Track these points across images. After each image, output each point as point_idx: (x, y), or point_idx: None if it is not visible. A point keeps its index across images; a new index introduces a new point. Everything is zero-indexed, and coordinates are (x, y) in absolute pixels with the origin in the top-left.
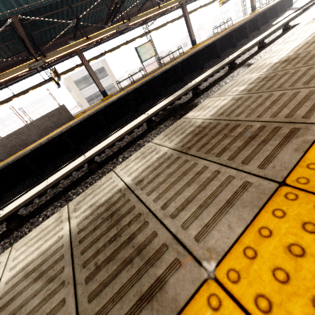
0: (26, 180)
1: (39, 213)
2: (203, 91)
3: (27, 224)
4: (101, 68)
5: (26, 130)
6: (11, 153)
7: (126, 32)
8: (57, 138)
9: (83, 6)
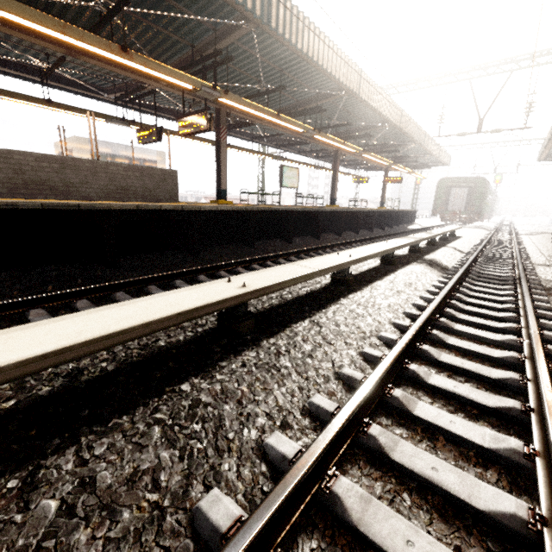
0: (64, 266)
1: (301, 319)
2: (423, 252)
3: (291, 330)
4: (151, 161)
5: (88, 169)
6: (19, 193)
7: (251, 141)
8: (184, 213)
9: (283, 81)
